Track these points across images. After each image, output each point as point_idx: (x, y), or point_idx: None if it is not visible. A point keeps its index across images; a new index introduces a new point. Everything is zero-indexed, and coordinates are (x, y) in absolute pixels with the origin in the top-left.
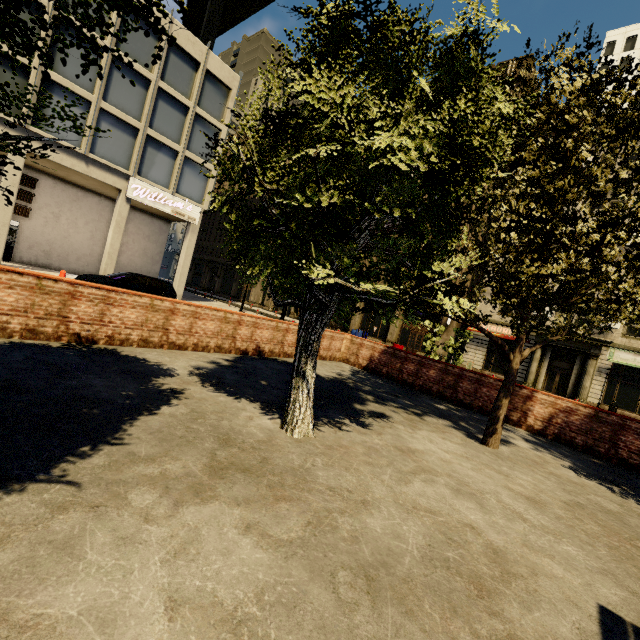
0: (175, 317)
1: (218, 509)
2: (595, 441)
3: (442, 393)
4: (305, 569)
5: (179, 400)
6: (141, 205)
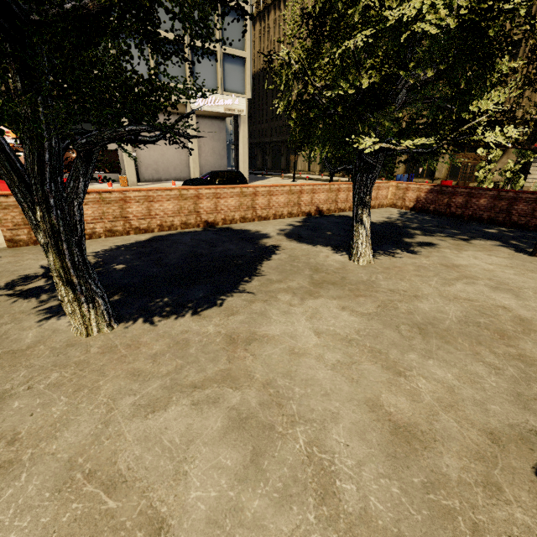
0: (257, 198)
1: (324, 301)
2: None
3: (493, 219)
4: (380, 324)
5: (279, 251)
6: (201, 112)
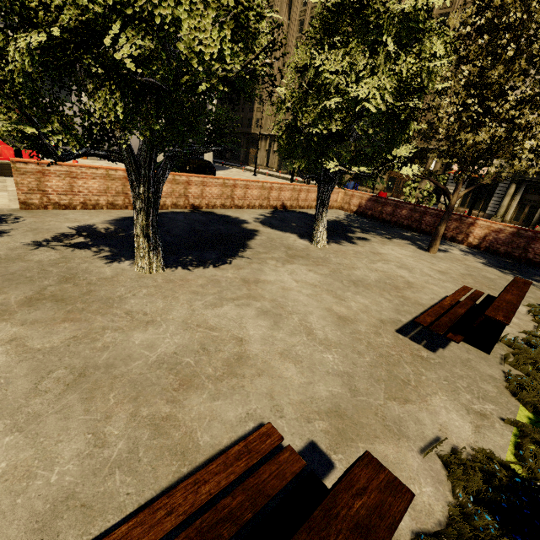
0: (236, 189)
1: (297, 266)
2: (513, 249)
3: (410, 226)
4: (332, 279)
5: (259, 234)
6: None
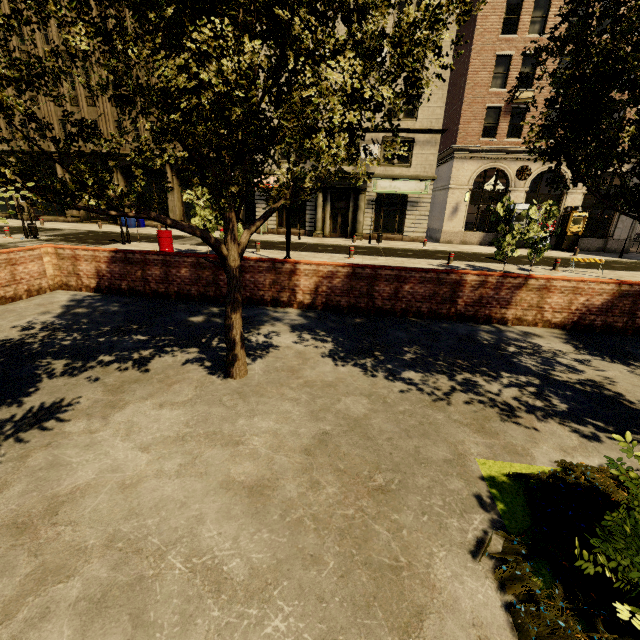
0: None
1: None
2: (356, 299)
3: (204, 294)
4: None
5: None
6: None
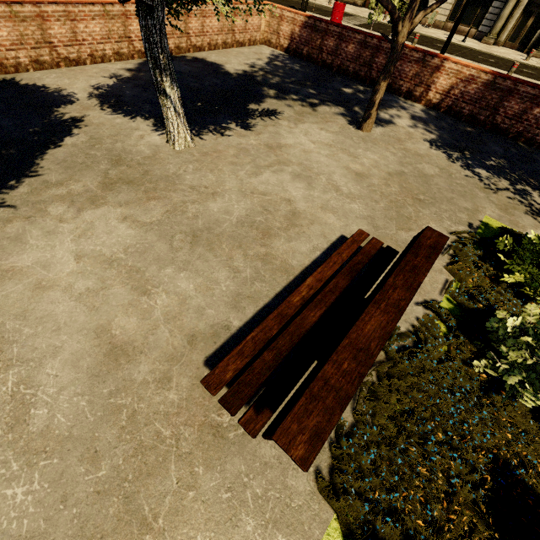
0: (49, 24)
1: (107, 210)
2: (480, 110)
3: (357, 73)
4: (156, 236)
5: (79, 129)
6: None
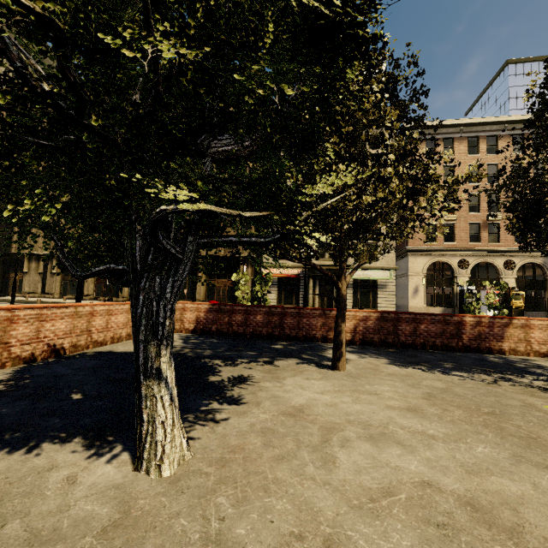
0: None
1: None
2: (385, 336)
3: (272, 333)
4: None
5: None
6: None
